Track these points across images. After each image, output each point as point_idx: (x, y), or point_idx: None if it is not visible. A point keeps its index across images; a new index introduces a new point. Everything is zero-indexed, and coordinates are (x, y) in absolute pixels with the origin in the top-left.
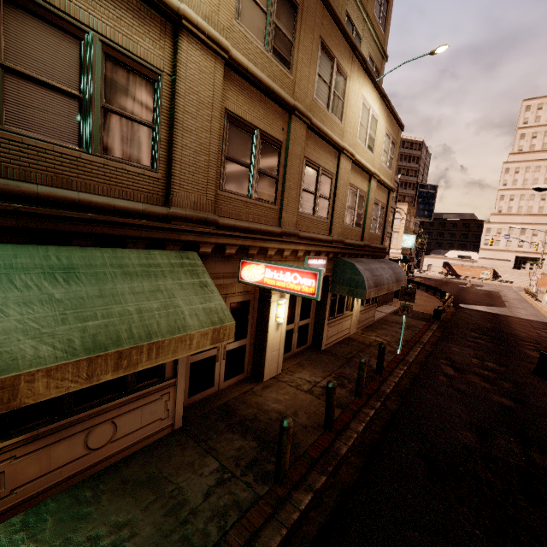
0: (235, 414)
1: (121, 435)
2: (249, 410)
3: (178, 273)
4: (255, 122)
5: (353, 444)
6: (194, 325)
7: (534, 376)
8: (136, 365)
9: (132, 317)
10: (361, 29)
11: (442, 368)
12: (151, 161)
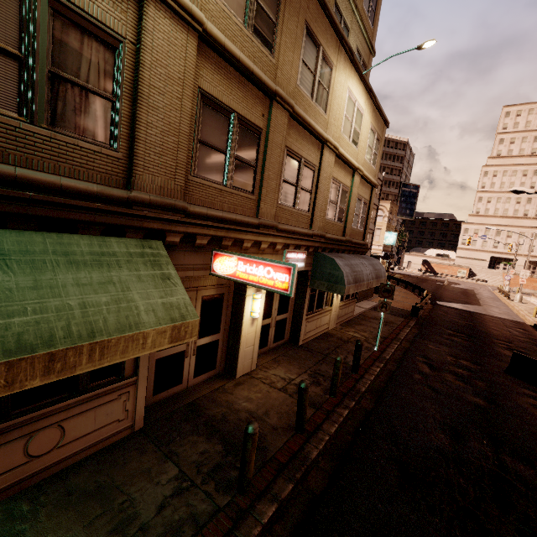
0: (202, 413)
1: (70, 439)
2: (217, 409)
3: (136, 263)
4: (233, 105)
5: (324, 447)
6: (149, 322)
7: (506, 375)
8: (73, 368)
9: (73, 312)
10: (349, 20)
11: (418, 366)
12: (110, 138)
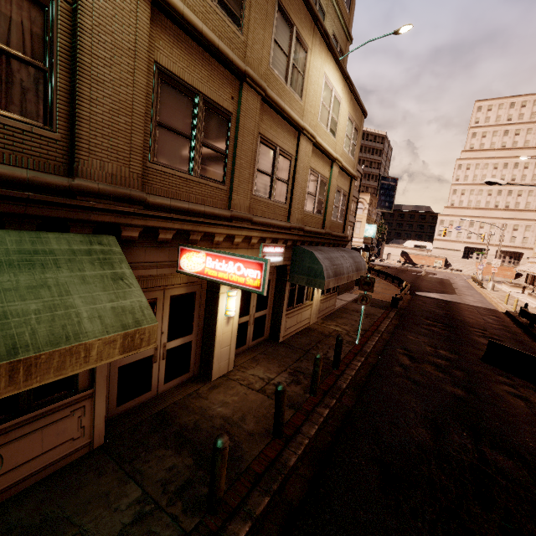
0: (173, 423)
1: (11, 467)
2: (190, 417)
3: (81, 262)
4: (197, 85)
5: (304, 451)
6: (94, 330)
7: (483, 363)
8: None
9: None
10: (325, 3)
11: (398, 358)
12: (43, 115)
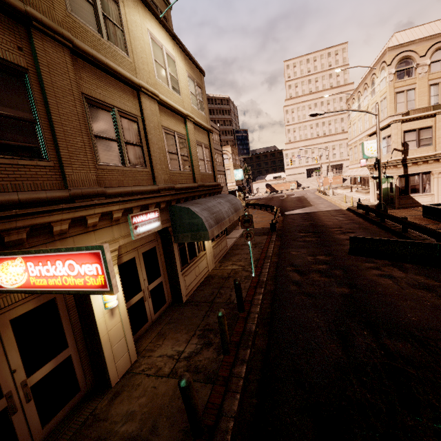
0: None
1: None
2: None
3: None
4: None
5: (232, 438)
6: None
7: (350, 256)
8: None
9: None
10: None
11: (290, 277)
12: None
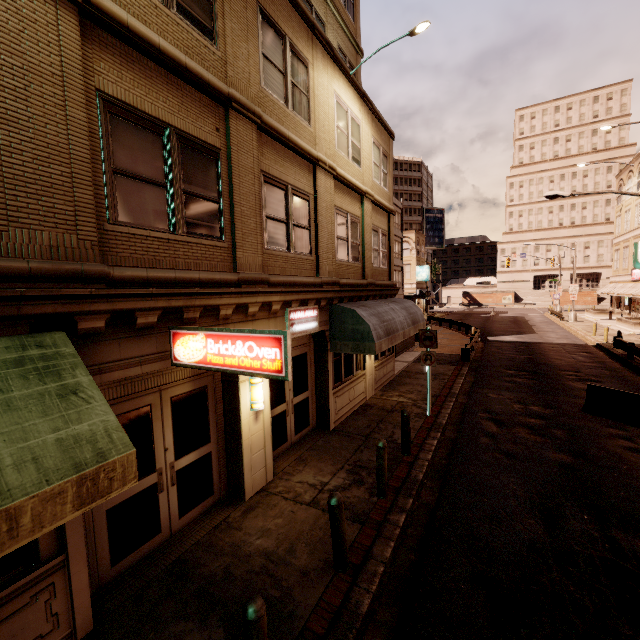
0: (194, 575)
1: None
2: (217, 562)
3: (5, 378)
4: (165, 116)
5: (380, 585)
6: (23, 484)
7: (585, 414)
8: None
9: None
10: (322, 12)
11: (482, 426)
12: None
